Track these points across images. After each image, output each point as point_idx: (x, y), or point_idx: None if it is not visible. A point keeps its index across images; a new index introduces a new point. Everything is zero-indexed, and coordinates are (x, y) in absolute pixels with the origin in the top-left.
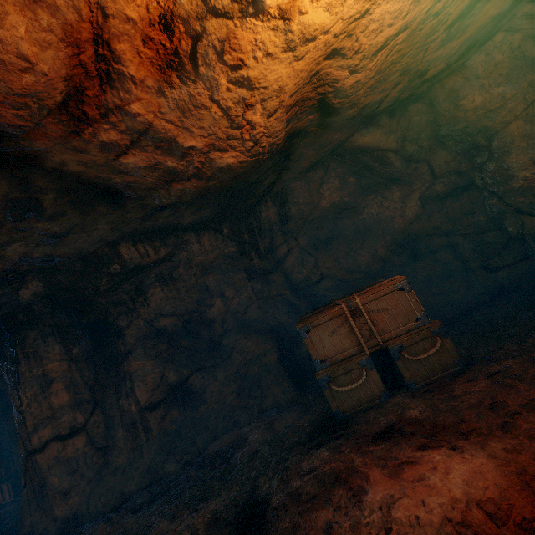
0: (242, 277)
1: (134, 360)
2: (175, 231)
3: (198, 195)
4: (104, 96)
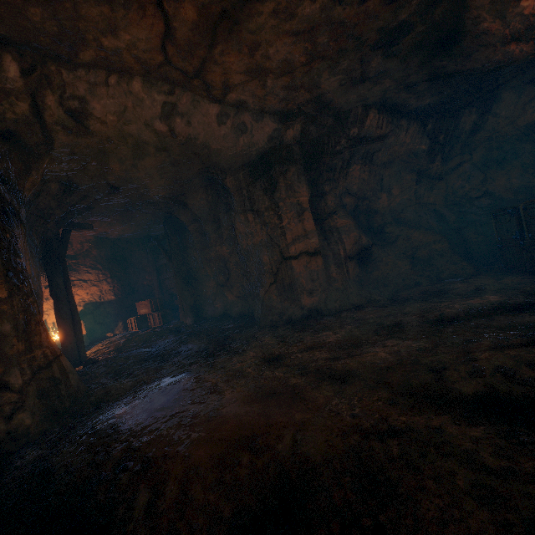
0: (410, 178)
1: (339, 219)
2: (398, 113)
3: (500, 65)
4: None
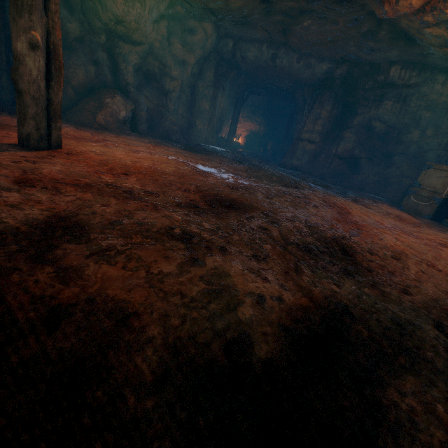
0: None
1: (349, 132)
2: (434, 69)
3: None
4: (437, 4)
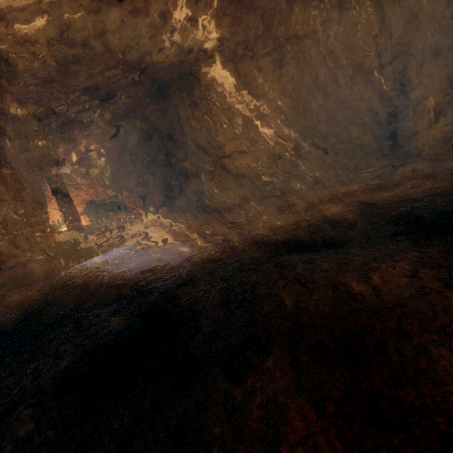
0: (346, 75)
1: (271, 120)
2: (328, 4)
3: None
4: None
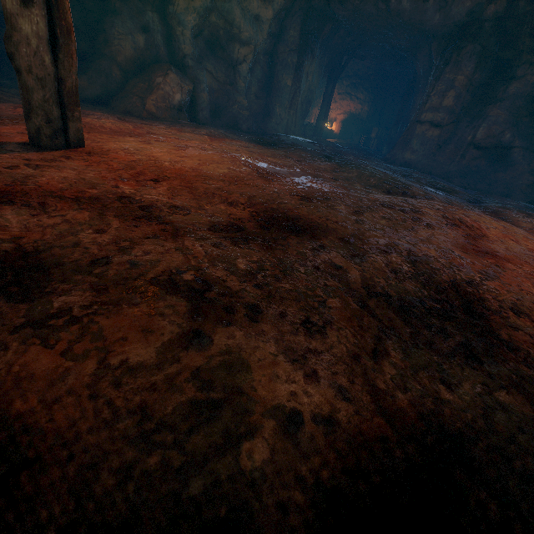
0: None
1: (497, 108)
2: None
3: None
4: None
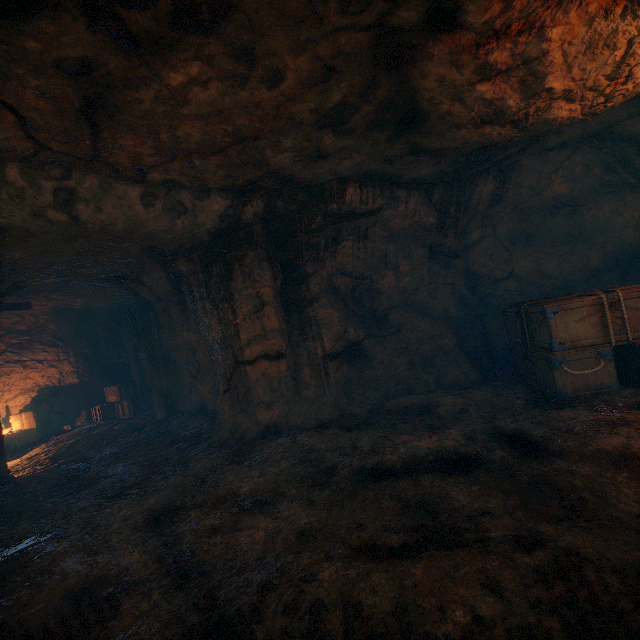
0: (422, 254)
1: (321, 308)
2: (392, 183)
3: (484, 145)
4: (542, 12)
